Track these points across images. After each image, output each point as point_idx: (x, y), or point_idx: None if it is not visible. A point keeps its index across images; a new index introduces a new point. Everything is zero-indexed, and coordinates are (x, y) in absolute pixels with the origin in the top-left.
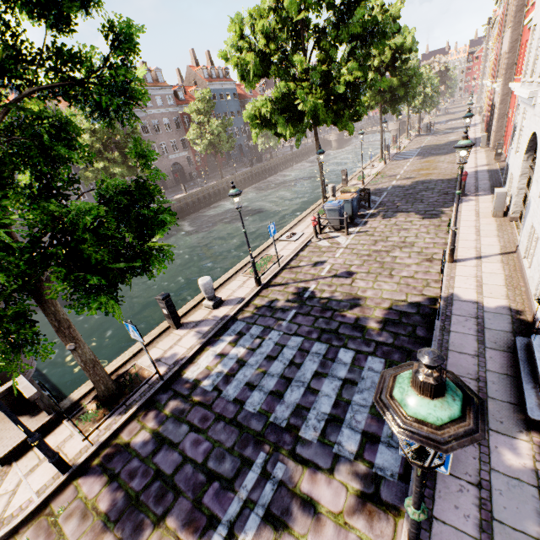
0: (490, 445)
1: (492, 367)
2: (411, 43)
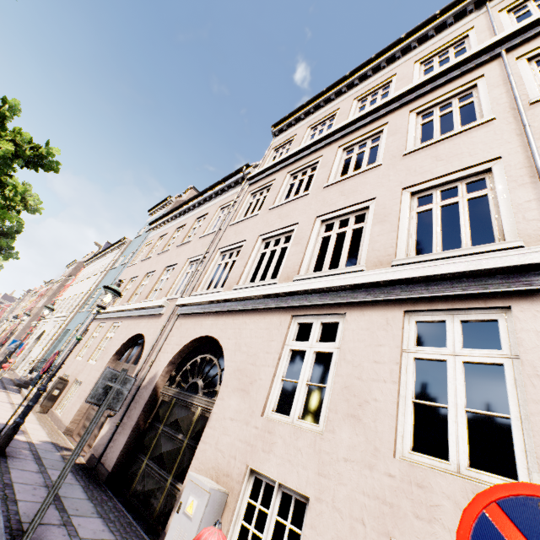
0: (6, 384)
1: (5, 380)
2: (1, 265)
